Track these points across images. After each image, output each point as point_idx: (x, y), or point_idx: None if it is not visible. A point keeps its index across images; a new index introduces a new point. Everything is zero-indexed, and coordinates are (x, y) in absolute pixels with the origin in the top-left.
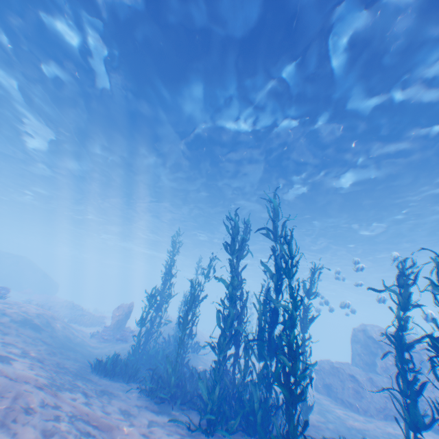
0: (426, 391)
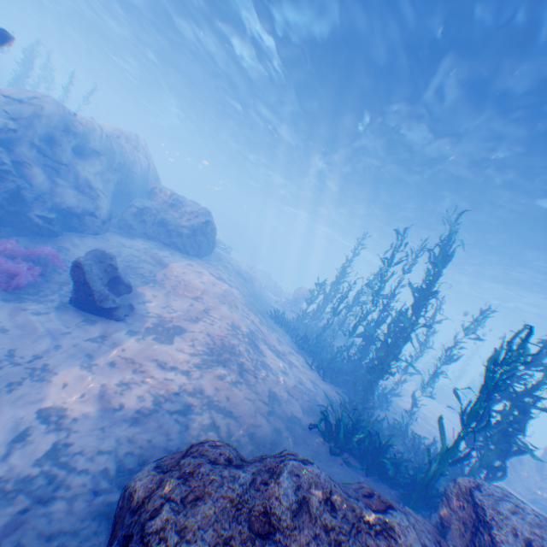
0: None
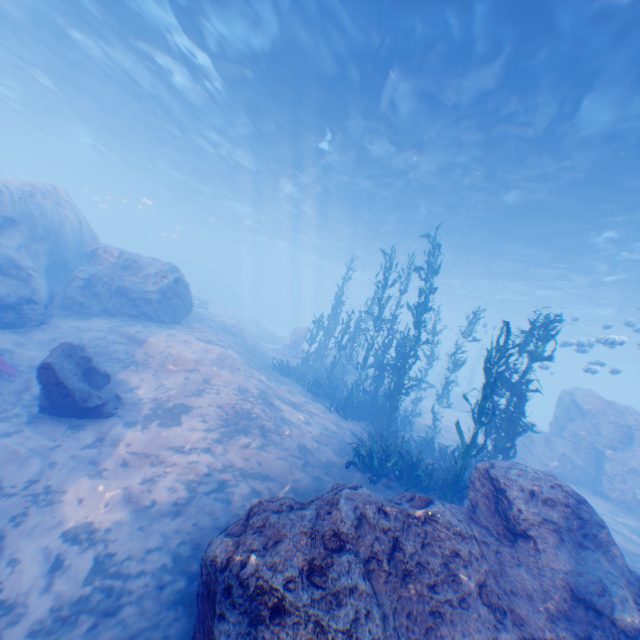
0: (612, 463)
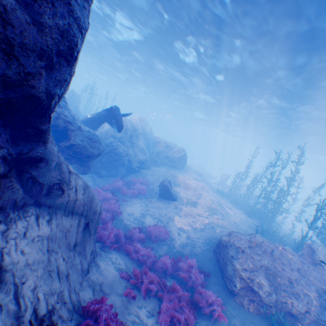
0: None
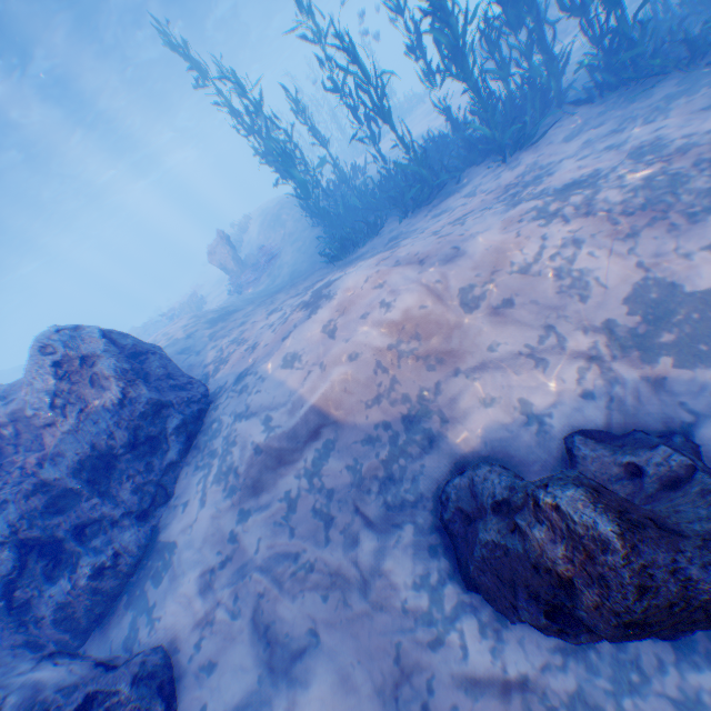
0: None
